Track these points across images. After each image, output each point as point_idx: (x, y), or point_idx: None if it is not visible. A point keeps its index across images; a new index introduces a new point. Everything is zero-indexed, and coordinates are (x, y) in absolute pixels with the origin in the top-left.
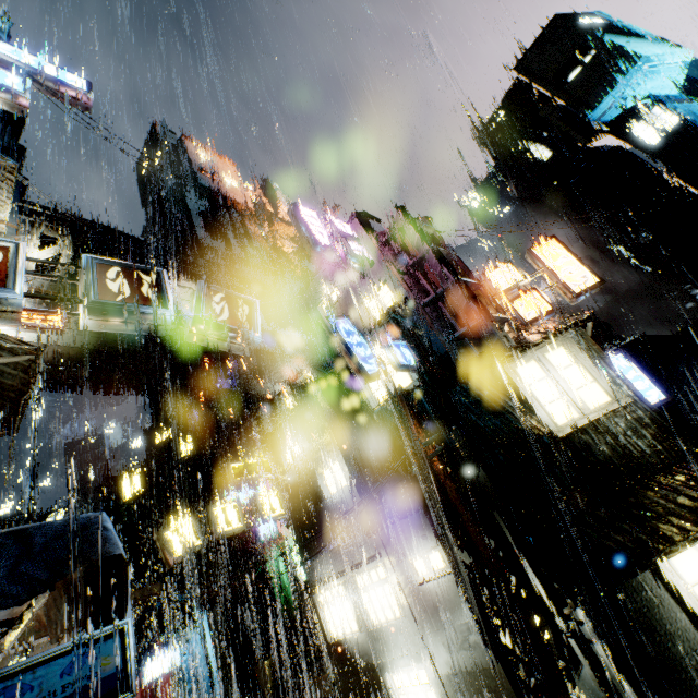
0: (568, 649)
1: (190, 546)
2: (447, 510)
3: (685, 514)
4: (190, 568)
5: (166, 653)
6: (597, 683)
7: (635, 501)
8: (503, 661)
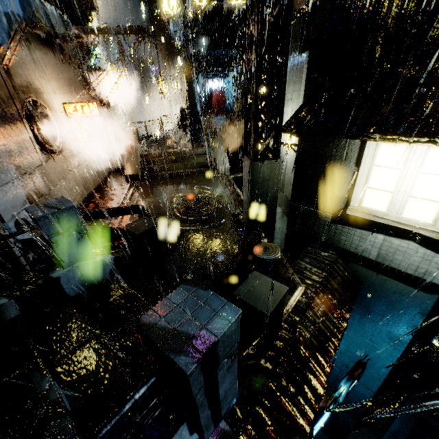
0: (277, 150)
1: (173, 10)
2: (270, 35)
3: (435, 122)
4: (240, 35)
5: (217, 78)
6: (293, 172)
7: (435, 94)
8: (245, 137)
